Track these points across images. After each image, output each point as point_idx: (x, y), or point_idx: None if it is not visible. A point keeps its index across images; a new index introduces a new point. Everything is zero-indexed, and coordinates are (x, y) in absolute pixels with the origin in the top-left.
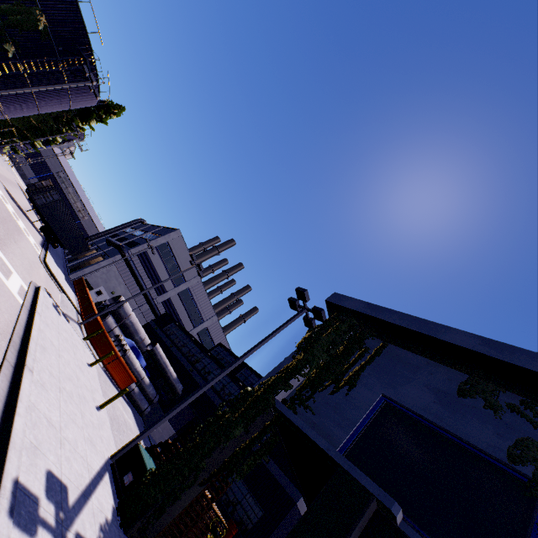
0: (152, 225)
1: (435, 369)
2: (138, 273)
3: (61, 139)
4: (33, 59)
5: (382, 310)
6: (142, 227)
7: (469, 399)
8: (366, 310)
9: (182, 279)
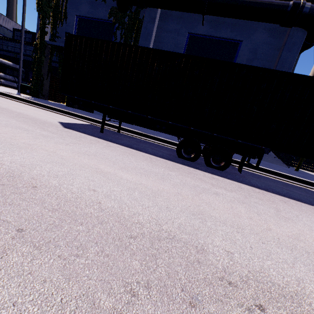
0: None
1: None
2: None
3: None
4: None
5: None
6: None
7: (98, 0)
8: None
9: None
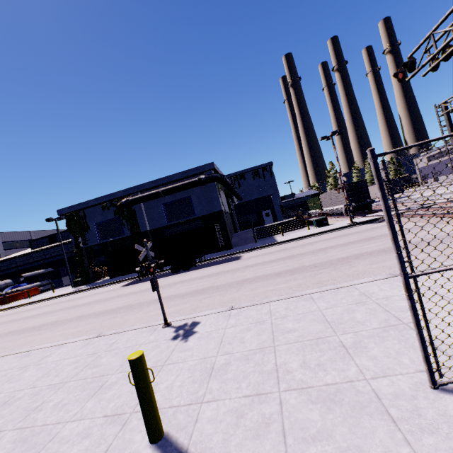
0: None
1: (96, 208)
2: None
3: None
4: None
5: (74, 207)
6: None
7: (105, 210)
8: (71, 210)
9: None
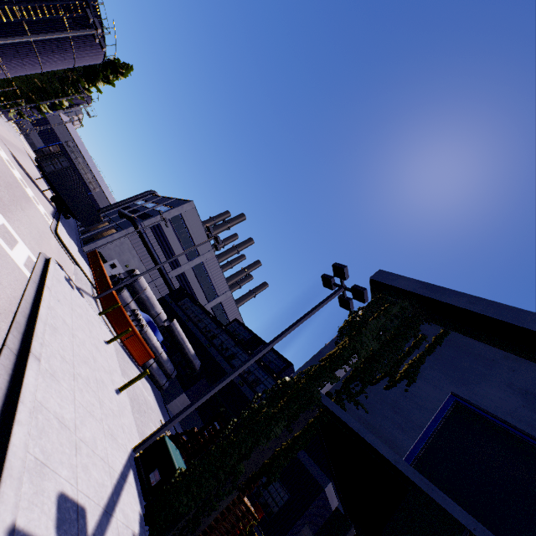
0: (164, 197)
1: (518, 365)
2: (151, 246)
3: (68, 103)
4: (30, 3)
5: (444, 292)
6: (154, 199)
7: None
8: (424, 291)
9: (196, 253)
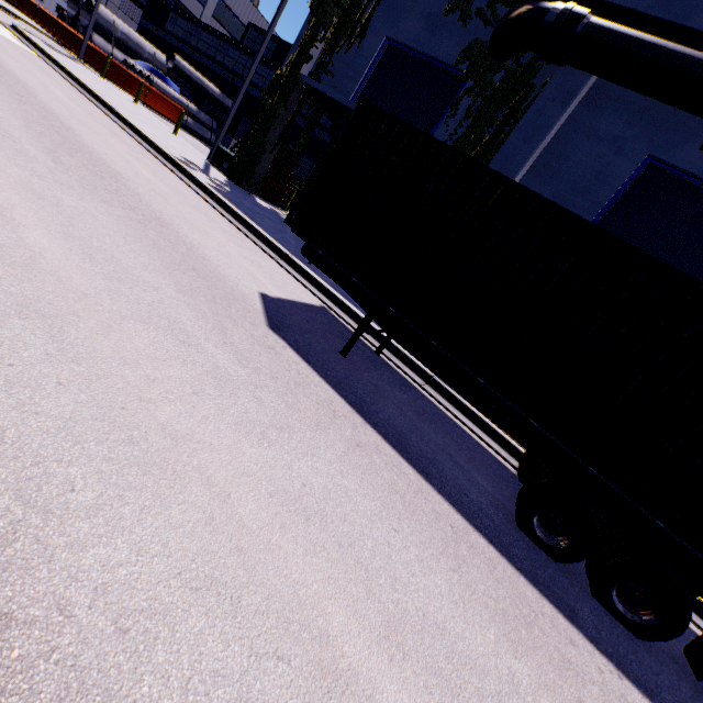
0: None
1: None
2: None
3: None
4: None
5: None
6: None
7: (451, 17)
8: None
9: None
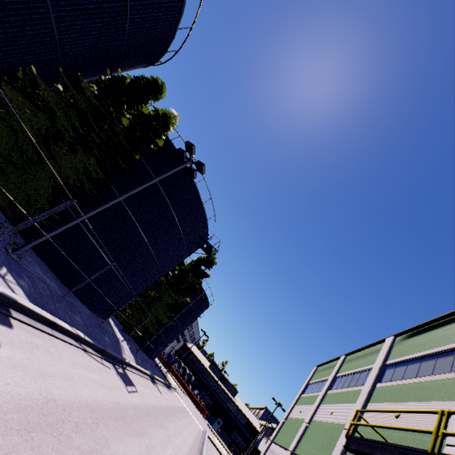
0: None
1: None
2: None
3: None
4: None
5: None
6: None
7: None
8: None
9: None
